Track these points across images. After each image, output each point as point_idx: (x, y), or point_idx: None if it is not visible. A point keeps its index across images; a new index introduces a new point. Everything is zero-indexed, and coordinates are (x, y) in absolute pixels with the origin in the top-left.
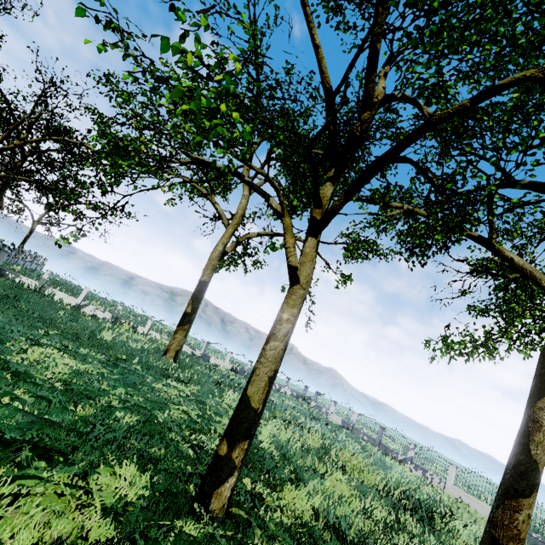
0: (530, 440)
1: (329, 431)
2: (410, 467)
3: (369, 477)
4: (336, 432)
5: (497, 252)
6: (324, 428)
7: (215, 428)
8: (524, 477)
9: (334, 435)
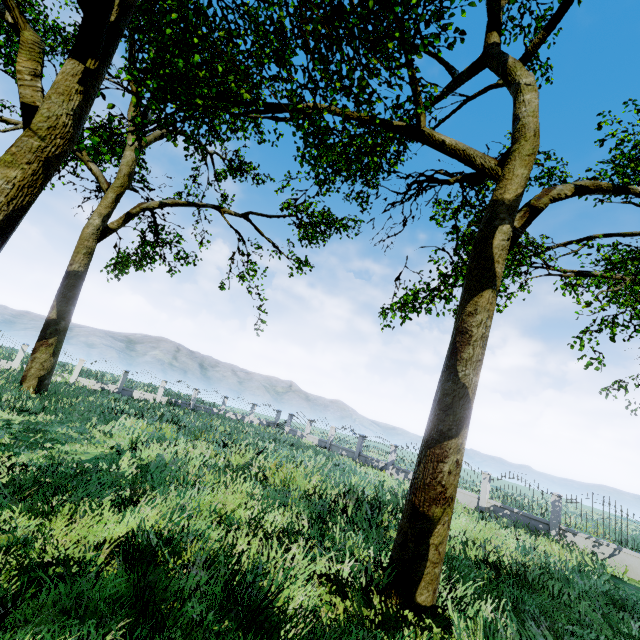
0: (458, 359)
1: (286, 449)
2: (392, 473)
3: (301, 483)
4: (304, 451)
5: (427, 139)
6: (280, 448)
7: (19, 456)
8: (451, 411)
9: (293, 453)
